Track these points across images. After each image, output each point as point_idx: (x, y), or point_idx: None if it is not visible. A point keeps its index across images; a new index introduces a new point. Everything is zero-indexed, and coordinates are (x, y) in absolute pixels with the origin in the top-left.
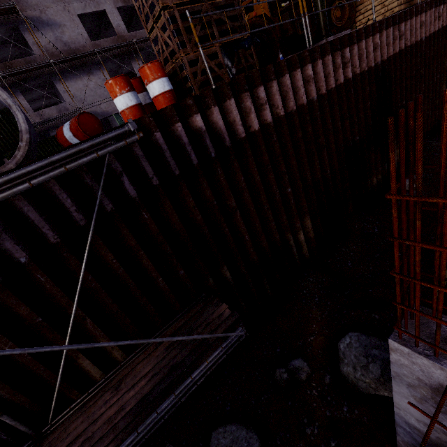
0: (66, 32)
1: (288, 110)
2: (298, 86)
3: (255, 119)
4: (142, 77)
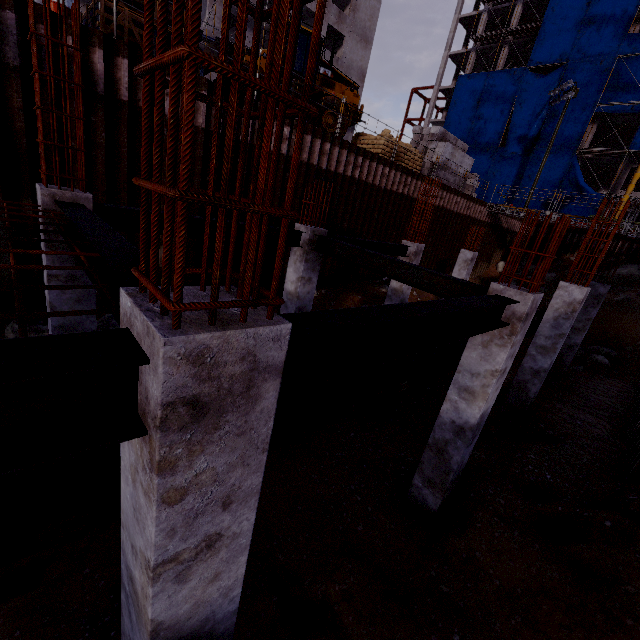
0: None
1: (196, 123)
2: None
3: None
4: None
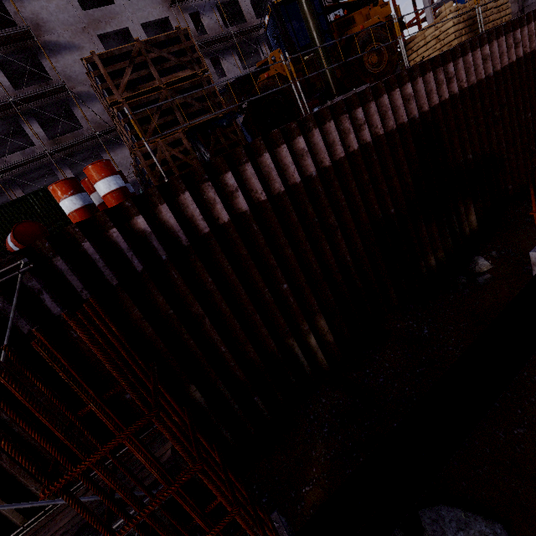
0: None
1: (274, 192)
2: (286, 163)
3: (222, 210)
4: (88, 178)
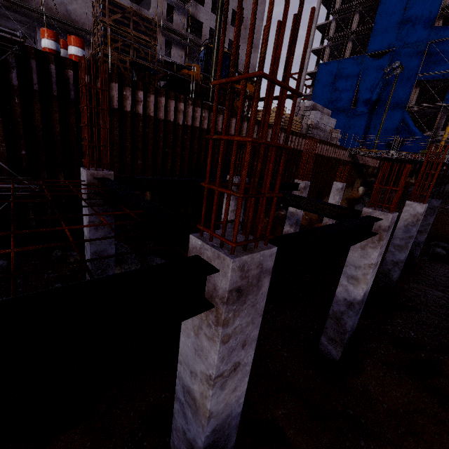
0: (74, 4)
1: (158, 117)
2: (171, 109)
3: (129, 105)
4: (68, 40)
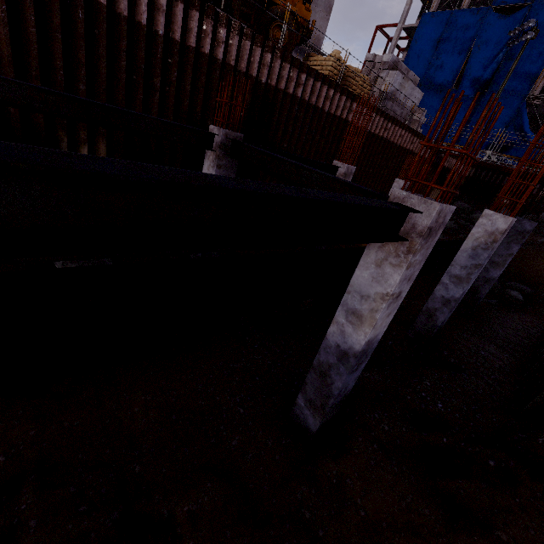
0: None
1: (118, 9)
2: None
3: None
4: None
